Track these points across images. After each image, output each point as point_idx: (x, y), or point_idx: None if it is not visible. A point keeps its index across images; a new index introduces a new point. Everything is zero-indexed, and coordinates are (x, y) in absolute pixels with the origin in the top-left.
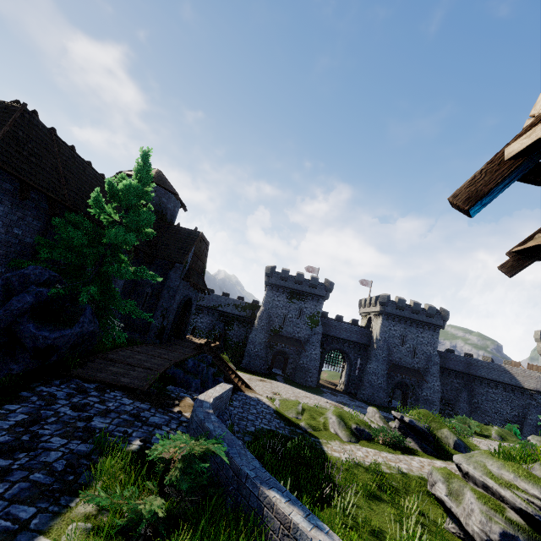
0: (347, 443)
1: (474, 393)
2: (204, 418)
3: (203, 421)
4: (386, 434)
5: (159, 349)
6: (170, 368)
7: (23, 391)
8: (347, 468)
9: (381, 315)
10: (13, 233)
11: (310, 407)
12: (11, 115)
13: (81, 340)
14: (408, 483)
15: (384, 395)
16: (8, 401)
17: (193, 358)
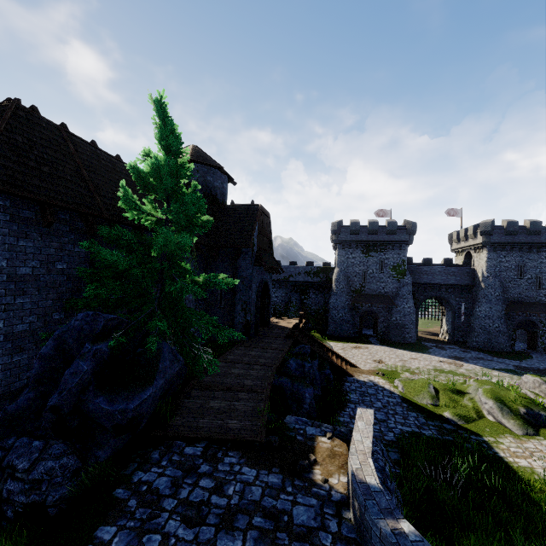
0: (525, 437)
1: None
2: (396, 540)
3: None
4: None
5: (251, 350)
6: (274, 379)
7: (117, 489)
8: None
9: (485, 247)
10: (57, 270)
11: (442, 384)
12: (1, 117)
13: (169, 384)
14: None
15: (504, 339)
16: (101, 516)
17: (294, 358)
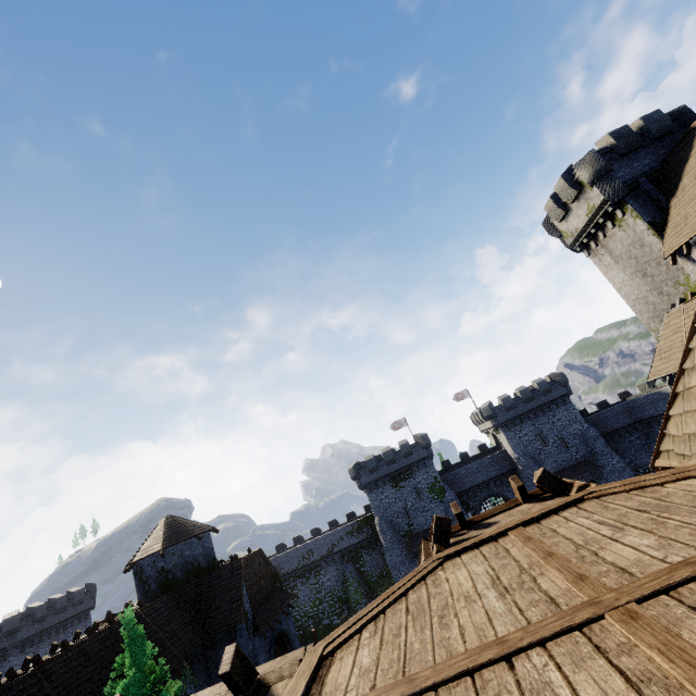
0: None
1: None
2: None
3: None
4: None
5: None
6: None
7: None
8: None
9: (499, 429)
10: None
11: None
12: None
13: None
14: None
15: None
16: None
17: None
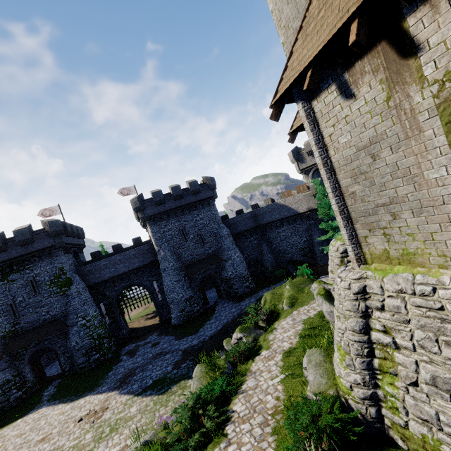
0: None
1: (271, 240)
2: None
3: None
4: None
5: None
6: None
7: None
8: None
9: (146, 222)
10: None
11: None
12: None
13: None
14: None
15: (193, 304)
16: None
17: None
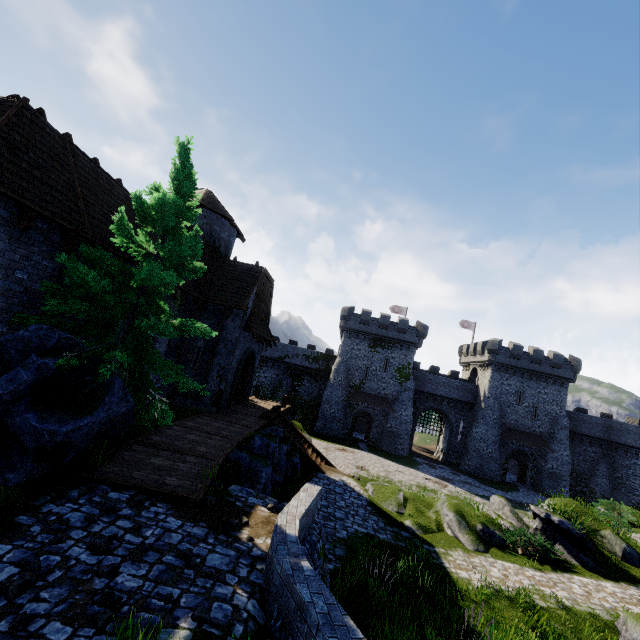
0: (474, 553)
1: (617, 465)
2: (292, 572)
3: (291, 579)
4: (527, 539)
5: (216, 421)
6: (232, 452)
7: (21, 515)
8: (483, 599)
9: (490, 366)
10: (16, 278)
11: (413, 494)
12: (4, 112)
13: (110, 425)
14: (577, 626)
15: (496, 467)
16: None
17: (260, 436)
